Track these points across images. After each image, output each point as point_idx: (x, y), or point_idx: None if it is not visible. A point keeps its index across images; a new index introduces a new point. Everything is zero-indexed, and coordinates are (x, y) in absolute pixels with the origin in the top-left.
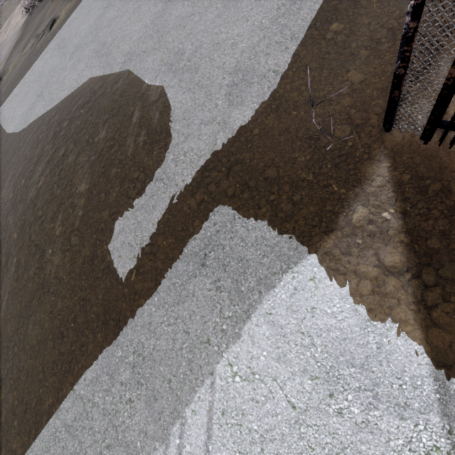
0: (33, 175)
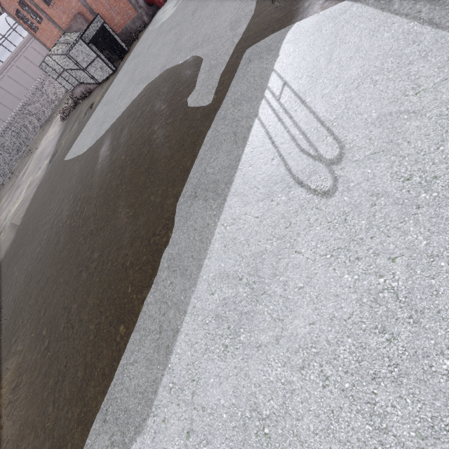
0: (121, 135)
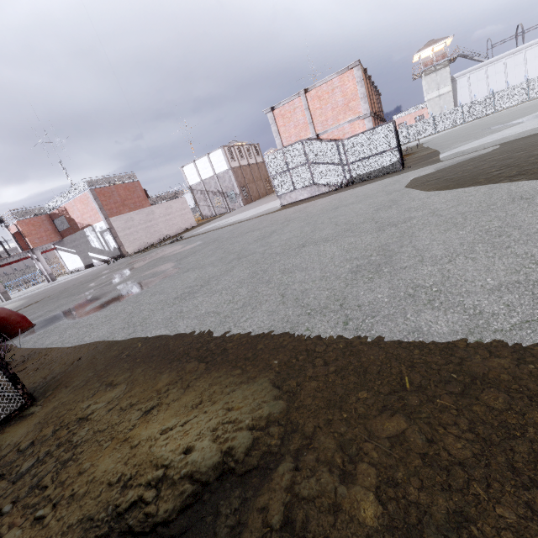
0: None
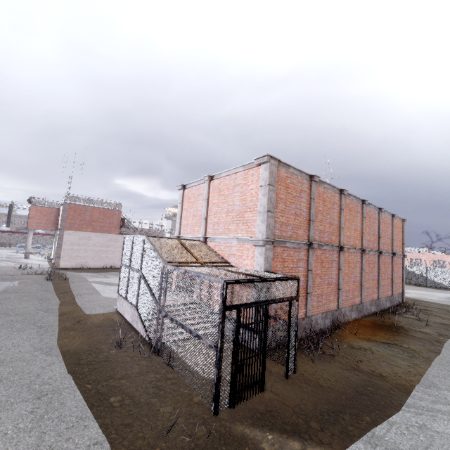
0: None
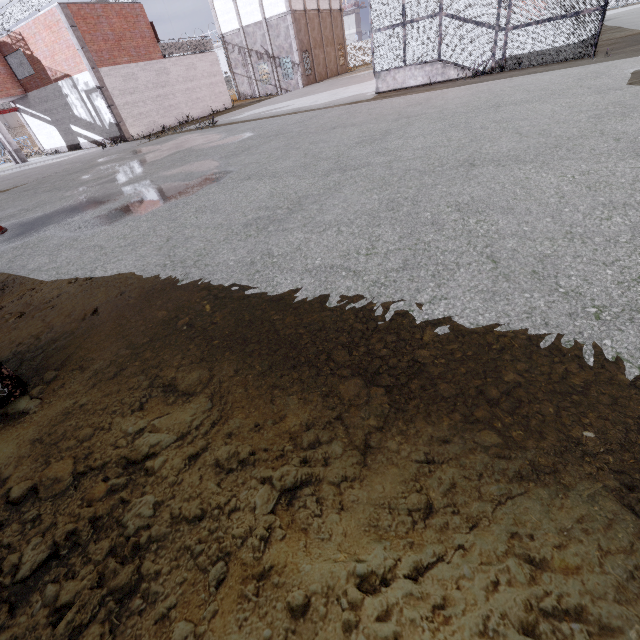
0: None
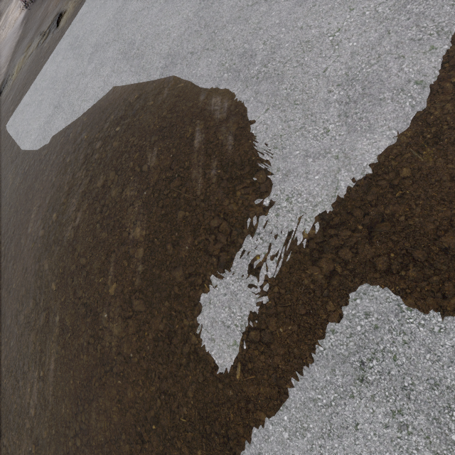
0: (66, 209)
